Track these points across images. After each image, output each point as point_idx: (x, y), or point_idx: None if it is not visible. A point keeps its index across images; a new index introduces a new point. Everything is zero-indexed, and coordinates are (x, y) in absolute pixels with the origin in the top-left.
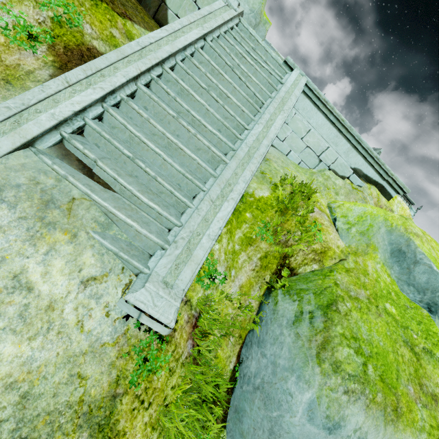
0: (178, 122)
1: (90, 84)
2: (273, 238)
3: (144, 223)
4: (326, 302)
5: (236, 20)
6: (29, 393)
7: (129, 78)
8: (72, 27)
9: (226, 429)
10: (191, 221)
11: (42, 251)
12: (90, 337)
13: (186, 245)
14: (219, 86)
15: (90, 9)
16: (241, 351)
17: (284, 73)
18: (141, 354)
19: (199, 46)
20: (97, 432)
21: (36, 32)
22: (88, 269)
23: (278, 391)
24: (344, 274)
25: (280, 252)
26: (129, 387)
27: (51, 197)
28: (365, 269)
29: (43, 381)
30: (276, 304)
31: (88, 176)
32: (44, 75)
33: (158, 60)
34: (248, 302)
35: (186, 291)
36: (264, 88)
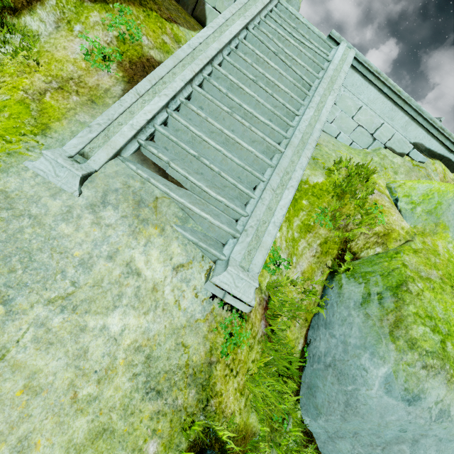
0: (233, 117)
1: (155, 93)
2: (332, 223)
3: (215, 216)
4: (395, 283)
5: (275, 1)
6: (151, 355)
7: (187, 81)
8: (134, 41)
9: (300, 404)
10: (256, 210)
11: (142, 243)
12: (186, 314)
13: (254, 233)
14: (265, 75)
15: (144, 21)
16: (307, 334)
17: (329, 49)
18: (226, 330)
19: (242, 37)
20: (201, 390)
21: (107, 52)
22: (176, 258)
23: (352, 367)
24: (412, 255)
25: (340, 237)
26: (221, 357)
27: (141, 197)
28: (435, 249)
29: (158, 347)
30: (341, 288)
31: (164, 177)
32: (118, 91)
33: (209, 59)
34: (312, 286)
35: (258, 275)
36: (310, 70)
